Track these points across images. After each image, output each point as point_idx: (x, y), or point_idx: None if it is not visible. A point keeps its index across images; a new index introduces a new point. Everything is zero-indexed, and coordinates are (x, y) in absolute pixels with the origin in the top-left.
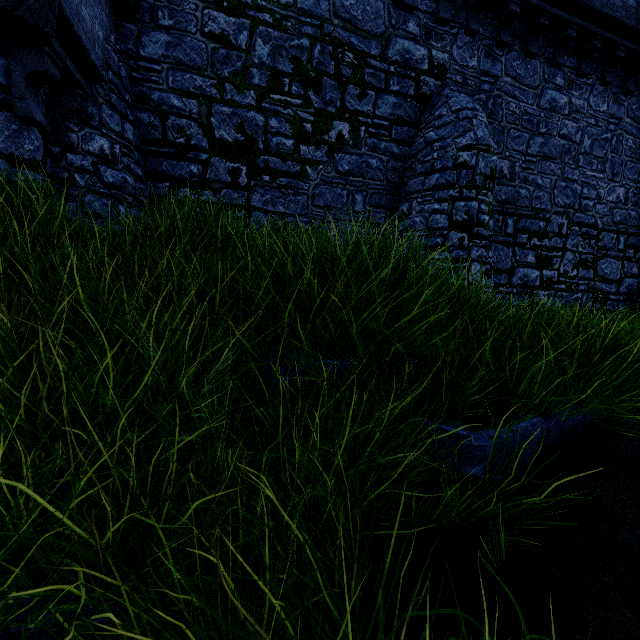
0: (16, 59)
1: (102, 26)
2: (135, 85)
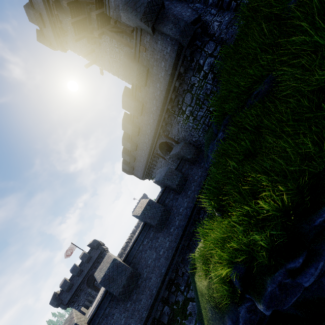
0: (197, 38)
1: (188, 8)
2: (201, 1)
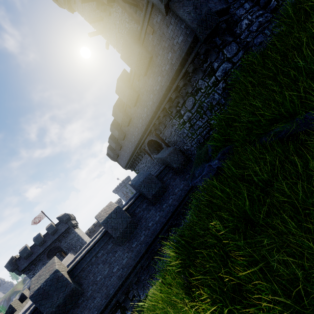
0: (218, 35)
1: None
2: None
